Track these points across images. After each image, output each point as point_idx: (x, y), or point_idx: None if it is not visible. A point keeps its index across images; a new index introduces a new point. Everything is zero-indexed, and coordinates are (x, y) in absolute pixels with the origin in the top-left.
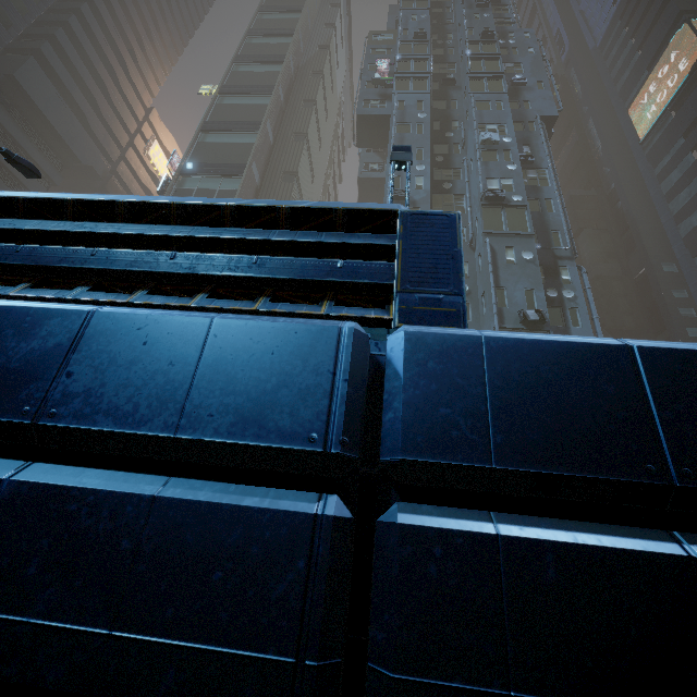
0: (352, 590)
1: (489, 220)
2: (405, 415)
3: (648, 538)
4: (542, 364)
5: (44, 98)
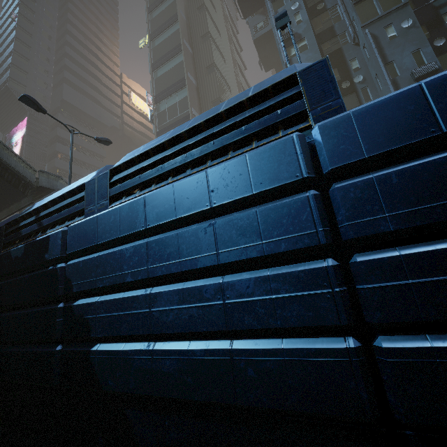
0: (329, 220)
1: (364, 13)
2: (327, 155)
3: (435, 156)
4: (379, 111)
5: (78, 102)
